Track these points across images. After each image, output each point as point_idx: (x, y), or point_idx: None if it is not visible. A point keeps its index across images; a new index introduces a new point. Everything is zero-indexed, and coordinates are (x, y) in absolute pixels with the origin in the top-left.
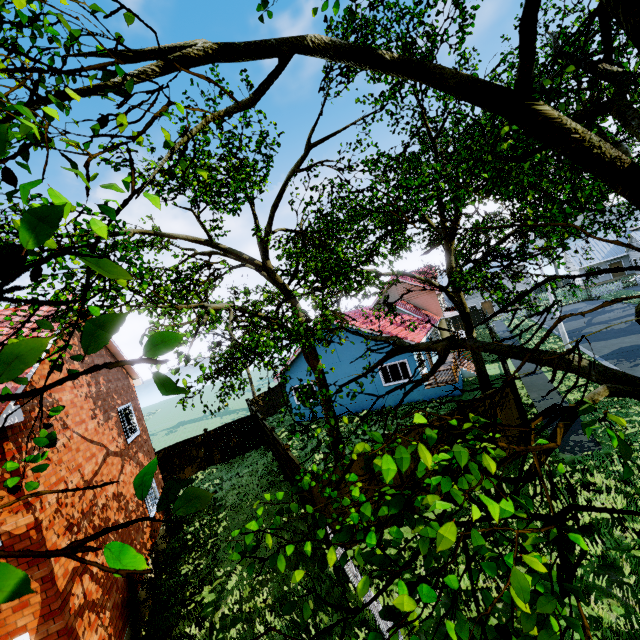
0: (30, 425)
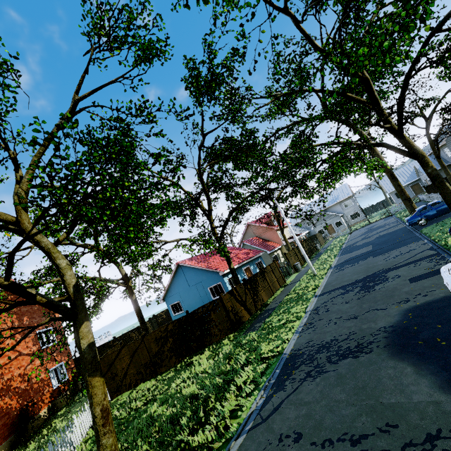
0: None
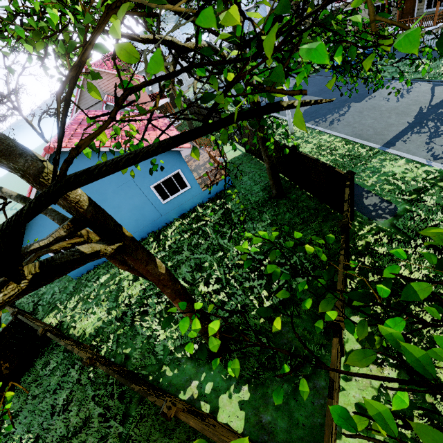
0: None
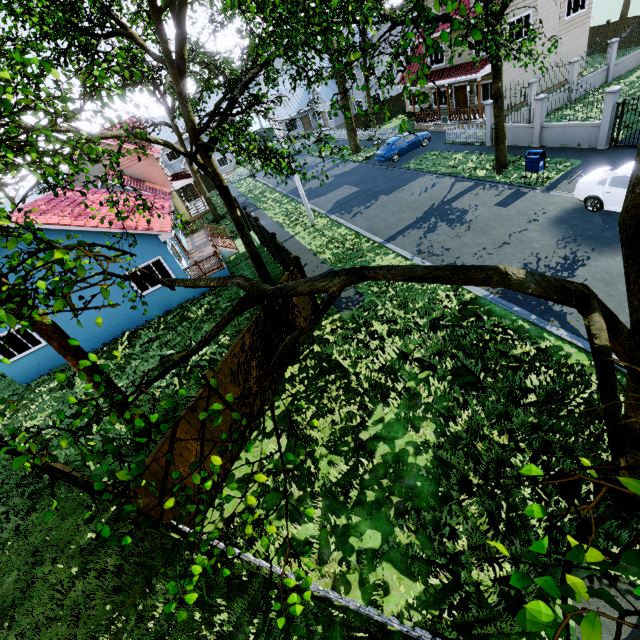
0: None
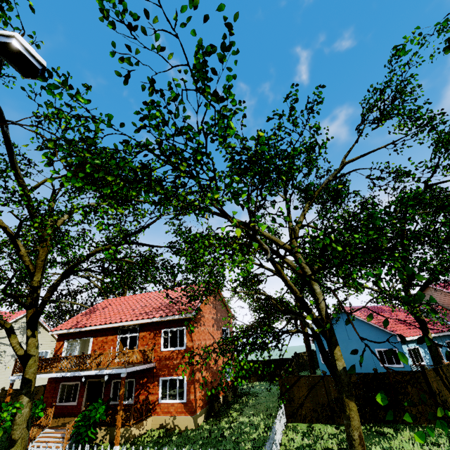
0: (196, 319)
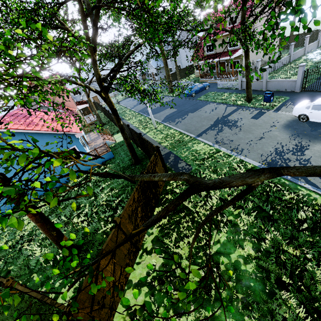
0: None
